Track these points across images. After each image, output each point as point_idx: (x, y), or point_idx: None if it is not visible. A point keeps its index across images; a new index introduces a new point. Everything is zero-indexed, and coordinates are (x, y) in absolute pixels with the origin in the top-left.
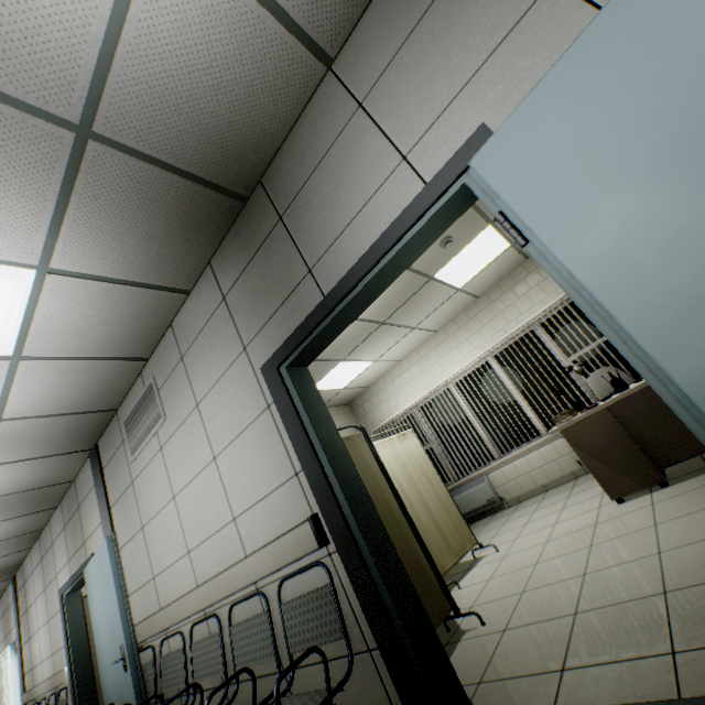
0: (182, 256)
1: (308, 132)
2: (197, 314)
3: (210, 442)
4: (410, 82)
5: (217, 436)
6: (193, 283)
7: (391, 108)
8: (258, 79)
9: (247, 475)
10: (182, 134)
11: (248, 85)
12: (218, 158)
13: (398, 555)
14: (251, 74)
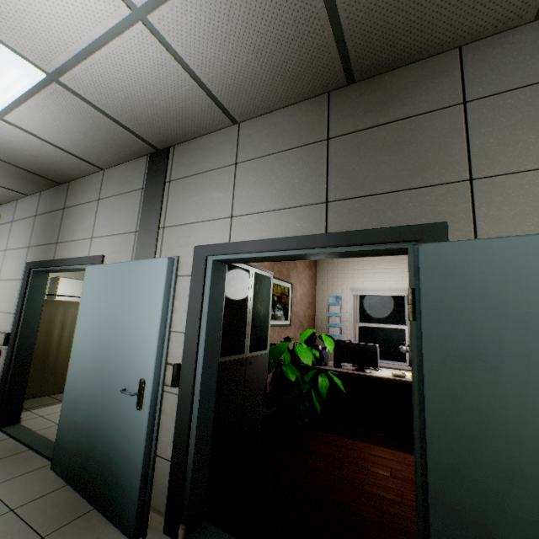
0: (22, 185)
1: (88, 186)
2: (27, 209)
3: (2, 271)
4: (108, 212)
5: (4, 272)
6: (31, 194)
7: (101, 214)
8: (61, 161)
9: (4, 298)
10: (18, 160)
11: (55, 160)
12: (41, 170)
13: (31, 364)
14: (57, 159)
